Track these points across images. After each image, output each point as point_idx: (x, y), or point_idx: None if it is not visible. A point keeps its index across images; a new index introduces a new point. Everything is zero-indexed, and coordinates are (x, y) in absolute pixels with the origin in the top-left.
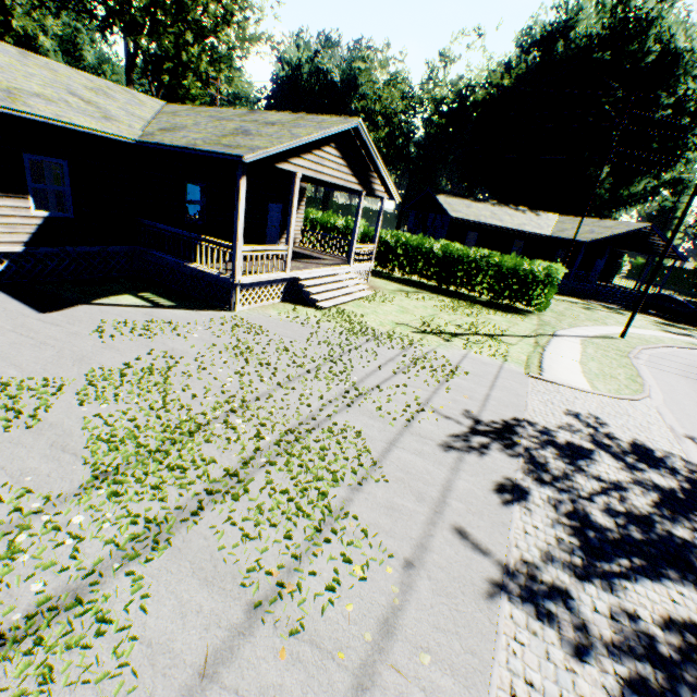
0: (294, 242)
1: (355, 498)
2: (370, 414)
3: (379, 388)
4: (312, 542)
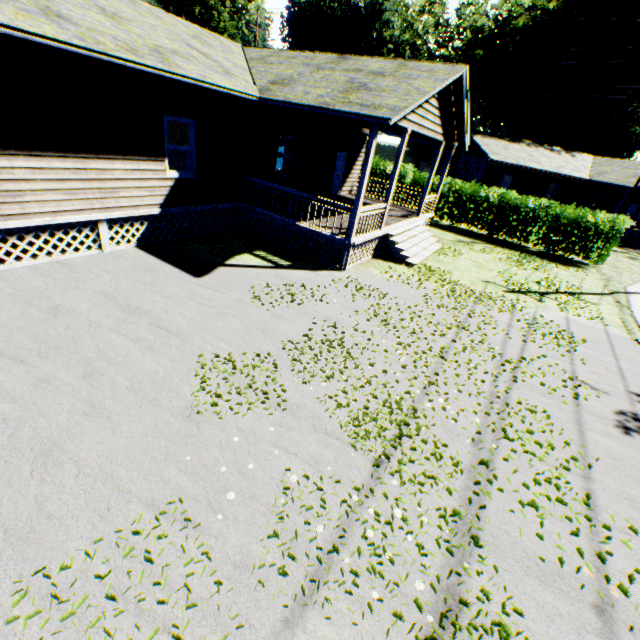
0: (351, 190)
1: (593, 488)
2: (537, 390)
3: (524, 359)
4: (594, 539)
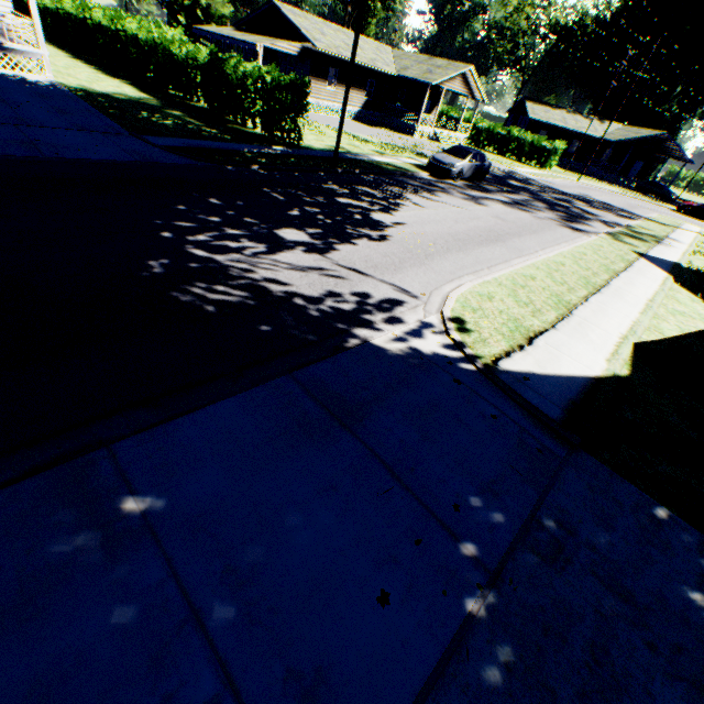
0: (432, 123)
1: None
2: None
3: None
4: None
